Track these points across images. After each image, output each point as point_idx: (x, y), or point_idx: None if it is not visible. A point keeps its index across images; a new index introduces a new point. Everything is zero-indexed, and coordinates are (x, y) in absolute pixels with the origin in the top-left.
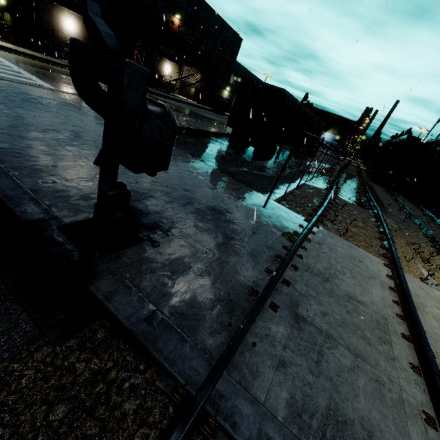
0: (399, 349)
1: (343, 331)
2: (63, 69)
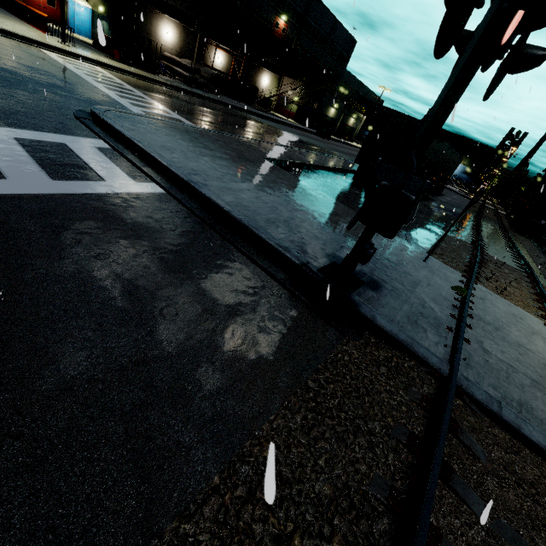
0: None
1: (519, 365)
2: (172, 90)
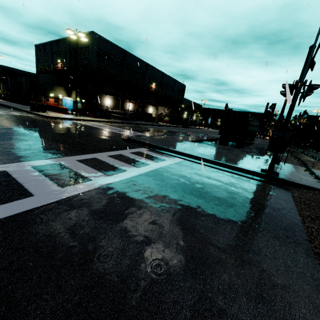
0: None
1: None
2: (122, 124)
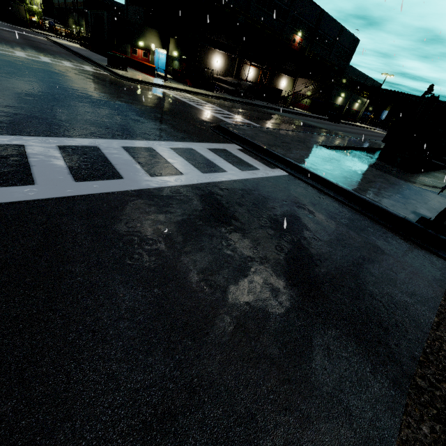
0: None
1: None
2: (228, 102)
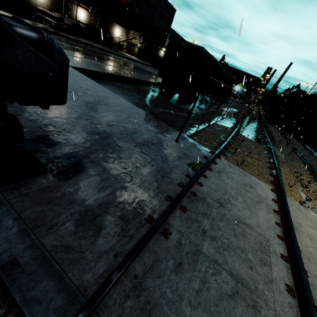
0: (277, 270)
1: (228, 255)
2: None
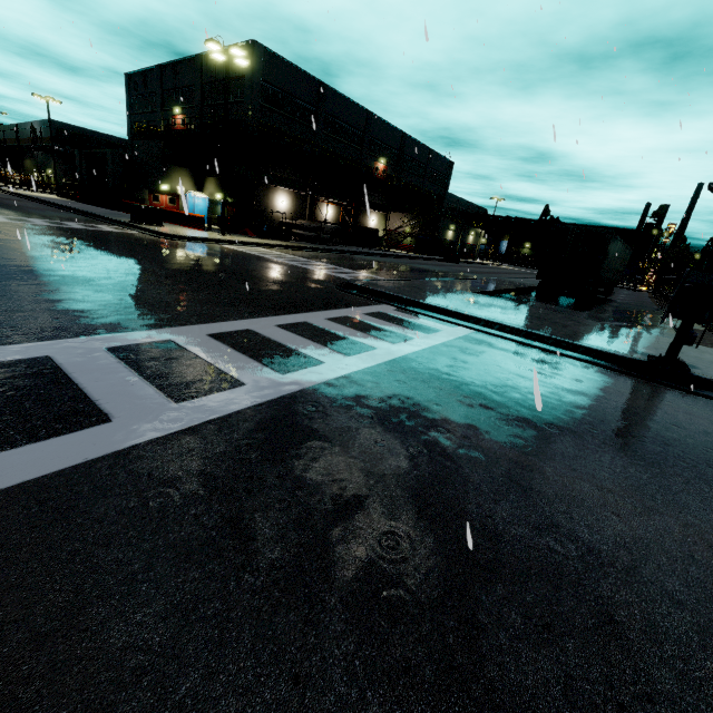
0: None
1: None
2: (316, 252)
